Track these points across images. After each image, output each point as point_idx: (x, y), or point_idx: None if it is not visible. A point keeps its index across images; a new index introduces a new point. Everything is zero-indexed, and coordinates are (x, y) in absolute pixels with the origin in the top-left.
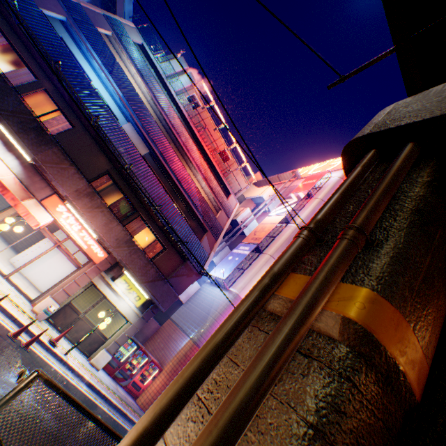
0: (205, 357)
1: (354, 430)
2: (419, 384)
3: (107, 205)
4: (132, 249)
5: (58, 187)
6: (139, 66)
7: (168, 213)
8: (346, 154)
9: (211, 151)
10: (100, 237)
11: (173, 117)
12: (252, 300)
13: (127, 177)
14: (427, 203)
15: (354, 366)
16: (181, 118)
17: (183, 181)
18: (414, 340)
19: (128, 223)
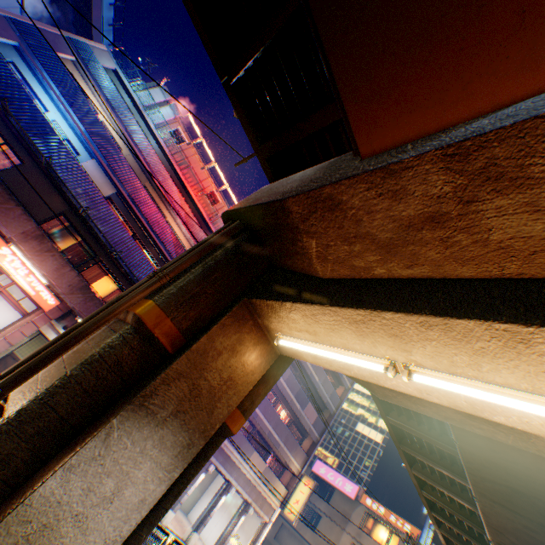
0: (64, 334)
1: (119, 355)
2: (176, 346)
3: (60, 249)
4: (87, 296)
5: (1, 228)
6: (110, 96)
7: (134, 260)
8: (224, 222)
9: (198, 192)
10: (50, 283)
11: (150, 154)
12: (102, 309)
13: (86, 220)
14: (218, 259)
15: (130, 332)
16: (162, 154)
17: (156, 225)
18: (173, 325)
19: (87, 269)
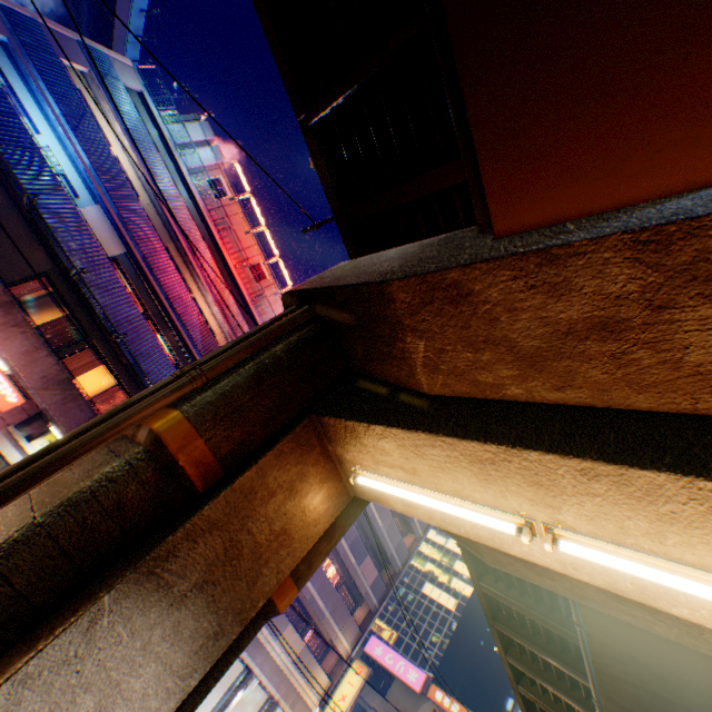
0: (36, 455)
1: (121, 492)
2: (208, 481)
3: (35, 323)
4: (69, 393)
5: None
6: (130, 124)
7: (142, 346)
8: (285, 305)
9: (238, 263)
10: (13, 372)
11: (179, 206)
12: (99, 420)
13: (78, 286)
14: (277, 357)
15: (142, 457)
16: (195, 208)
17: (178, 302)
18: (207, 449)
19: (72, 354)
